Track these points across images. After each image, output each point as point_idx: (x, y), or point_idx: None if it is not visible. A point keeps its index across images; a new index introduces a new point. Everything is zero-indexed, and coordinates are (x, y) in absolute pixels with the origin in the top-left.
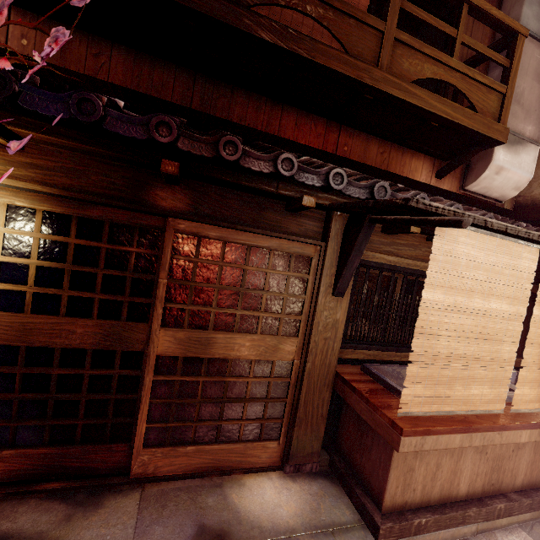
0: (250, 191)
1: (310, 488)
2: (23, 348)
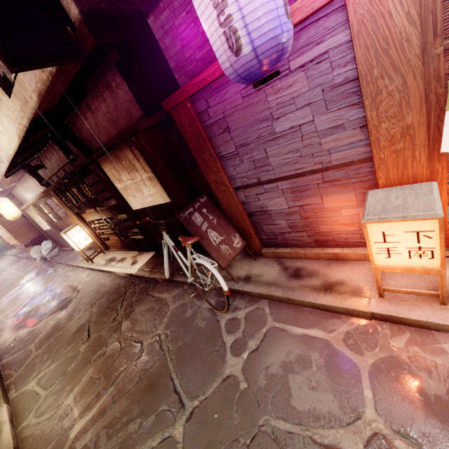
0: None
1: None
2: None
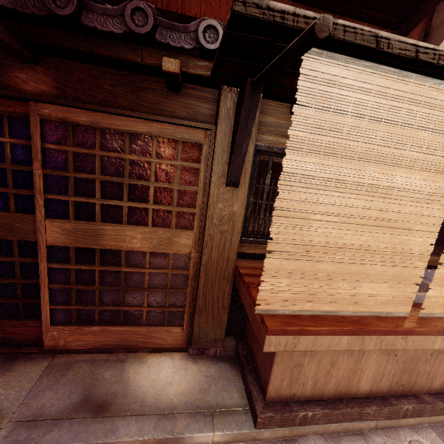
0: (120, 67)
1: (208, 371)
2: None
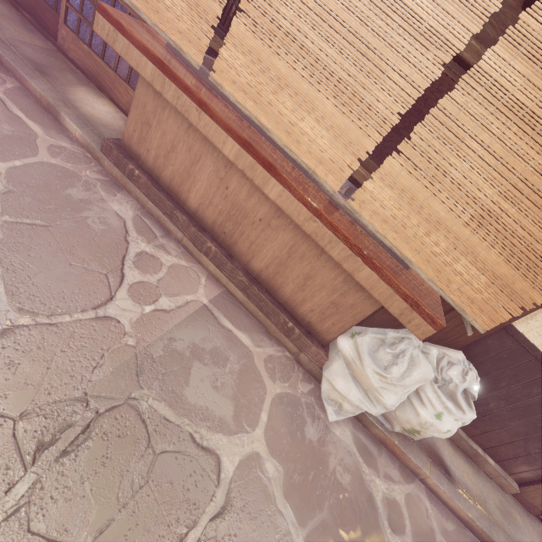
0: None
1: None
2: None
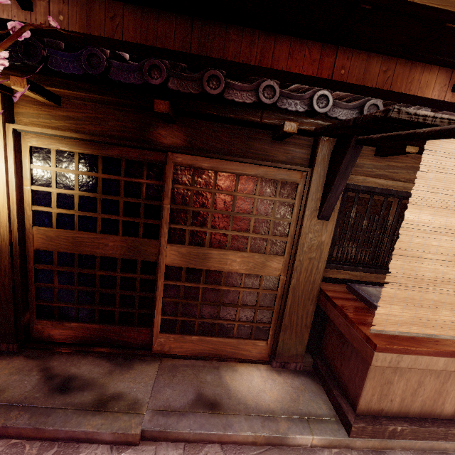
0: (237, 124)
1: (293, 383)
2: (76, 255)
